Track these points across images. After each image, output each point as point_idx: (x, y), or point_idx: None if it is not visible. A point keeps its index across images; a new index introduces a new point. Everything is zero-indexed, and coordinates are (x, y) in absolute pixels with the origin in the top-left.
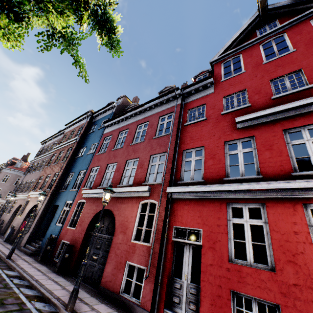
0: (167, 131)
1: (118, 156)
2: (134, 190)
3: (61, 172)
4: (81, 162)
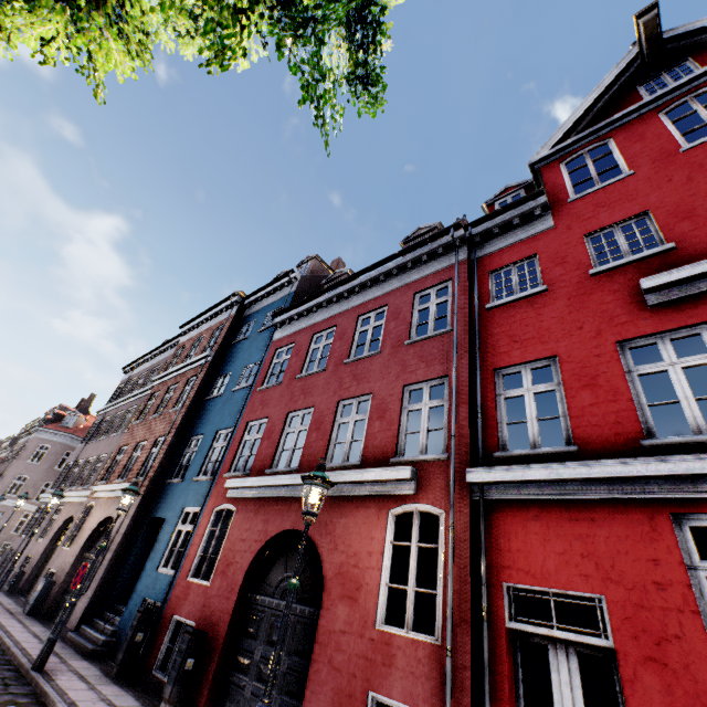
0: (418, 331)
1: (313, 391)
2: (370, 476)
3: (171, 436)
4: (220, 409)
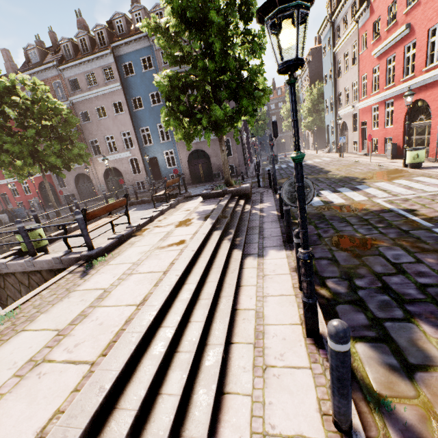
0: None
1: None
2: None
3: None
4: None
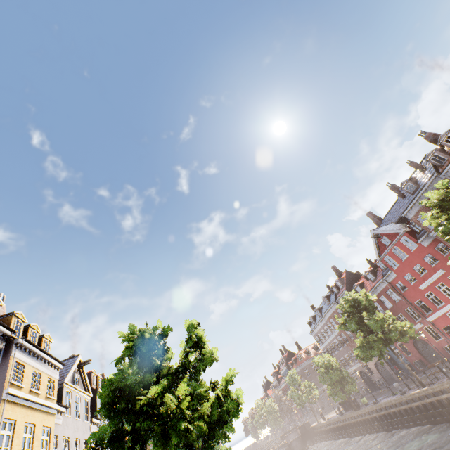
0: None
1: None
2: (416, 326)
3: None
4: None
